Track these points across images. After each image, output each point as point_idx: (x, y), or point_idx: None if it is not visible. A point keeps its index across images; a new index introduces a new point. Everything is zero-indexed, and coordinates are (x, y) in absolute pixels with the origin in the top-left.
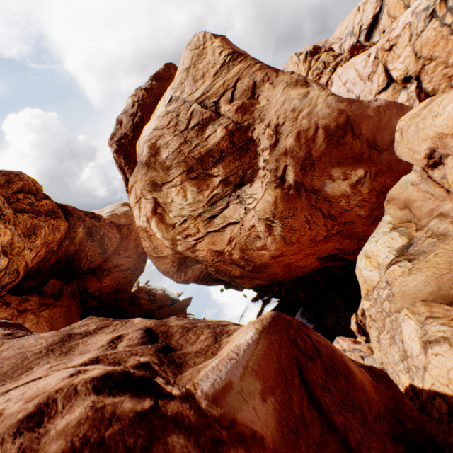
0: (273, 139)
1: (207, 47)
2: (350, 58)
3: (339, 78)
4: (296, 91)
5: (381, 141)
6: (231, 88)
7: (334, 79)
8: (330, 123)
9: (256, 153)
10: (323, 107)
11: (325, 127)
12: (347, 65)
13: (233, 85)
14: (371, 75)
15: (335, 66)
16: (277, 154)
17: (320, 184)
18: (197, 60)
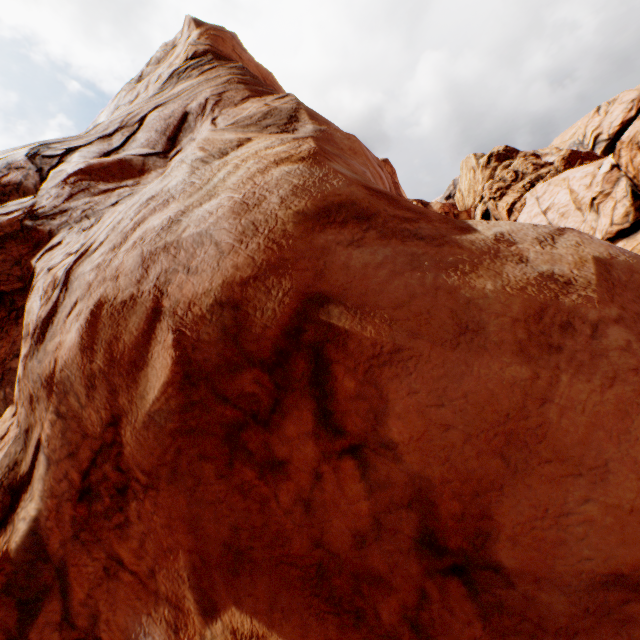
0: (53, 300)
1: (180, 44)
2: (564, 170)
3: (537, 201)
4: (215, 134)
5: (538, 541)
6: (134, 123)
7: (527, 201)
8: (212, 305)
9: (22, 337)
10: (217, 208)
11: (189, 319)
12: (556, 180)
13: (143, 116)
14: (599, 199)
15: (535, 181)
16: (37, 374)
17: (130, 627)
18: (151, 70)
